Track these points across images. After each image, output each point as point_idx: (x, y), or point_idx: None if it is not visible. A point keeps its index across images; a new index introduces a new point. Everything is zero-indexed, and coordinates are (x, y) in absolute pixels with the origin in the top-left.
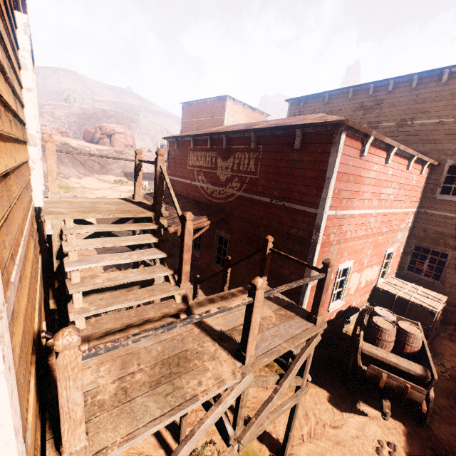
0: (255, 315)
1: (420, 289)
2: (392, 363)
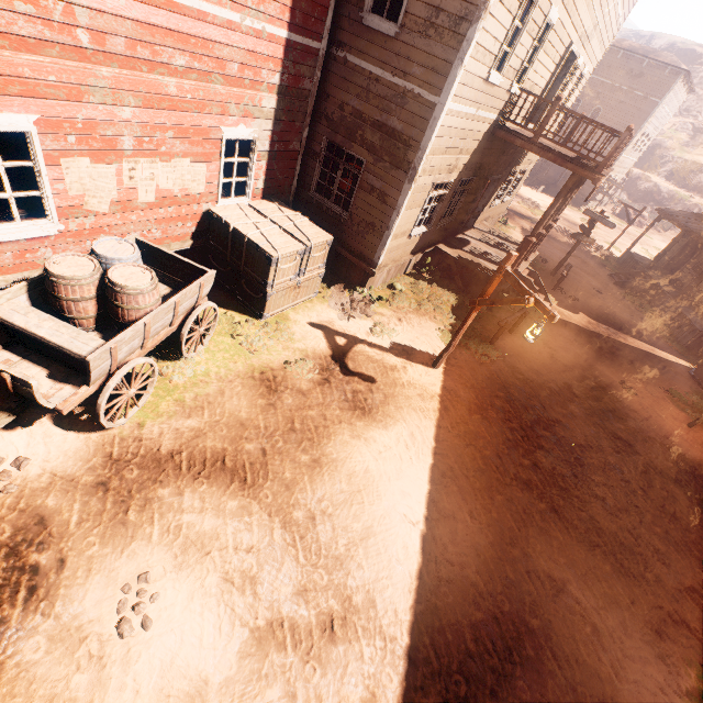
0: None
1: (299, 223)
2: (38, 337)
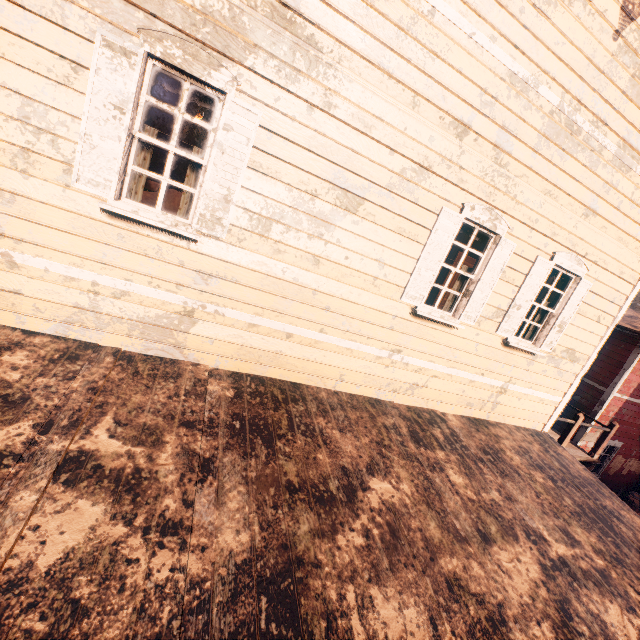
0: (573, 430)
1: None
2: None
